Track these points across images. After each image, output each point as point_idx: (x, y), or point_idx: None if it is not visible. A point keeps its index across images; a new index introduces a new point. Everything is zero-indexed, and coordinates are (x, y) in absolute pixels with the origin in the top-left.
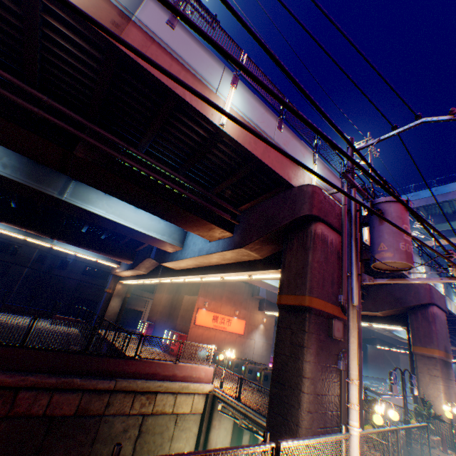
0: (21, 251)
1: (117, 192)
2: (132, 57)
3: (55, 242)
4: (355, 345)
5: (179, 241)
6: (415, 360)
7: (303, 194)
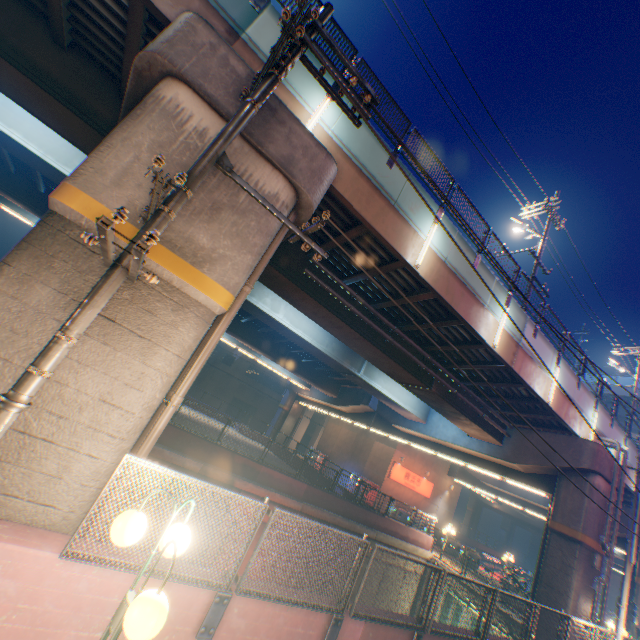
0: None
1: (428, 400)
2: (516, 372)
3: (262, 357)
4: (626, 586)
5: (424, 415)
6: (635, 590)
7: (588, 448)
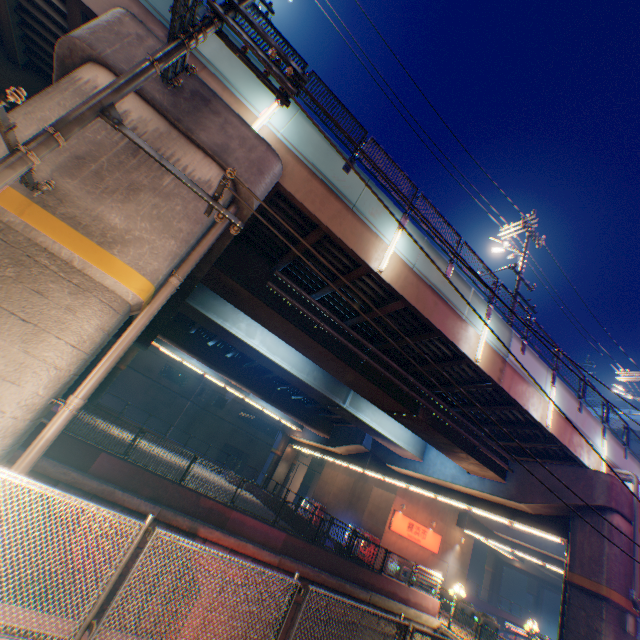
0: (187, 382)
1: (418, 430)
2: (506, 391)
3: (251, 395)
4: None
5: (420, 451)
6: None
7: (600, 481)
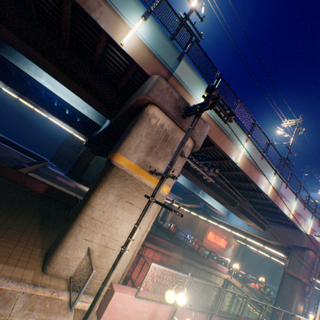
0: None
1: (232, 210)
2: (276, 205)
3: None
4: None
5: (227, 213)
6: None
7: (306, 238)
